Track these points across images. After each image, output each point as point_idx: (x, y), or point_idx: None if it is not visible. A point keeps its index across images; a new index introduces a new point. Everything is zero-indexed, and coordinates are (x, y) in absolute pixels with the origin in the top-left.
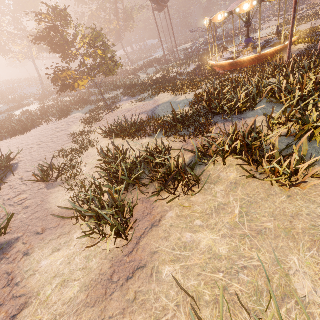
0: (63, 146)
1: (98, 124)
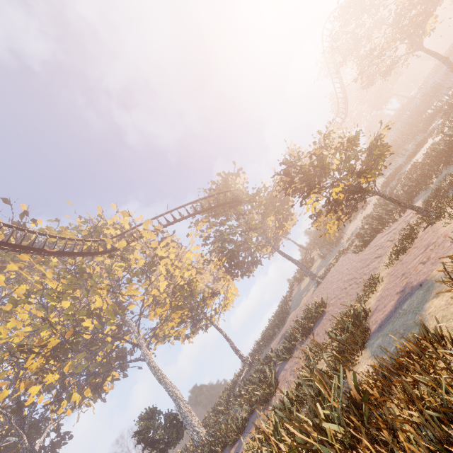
0: (352, 302)
1: (396, 264)
